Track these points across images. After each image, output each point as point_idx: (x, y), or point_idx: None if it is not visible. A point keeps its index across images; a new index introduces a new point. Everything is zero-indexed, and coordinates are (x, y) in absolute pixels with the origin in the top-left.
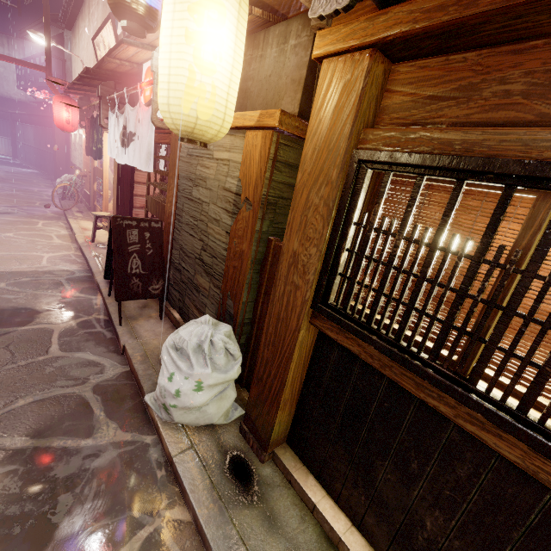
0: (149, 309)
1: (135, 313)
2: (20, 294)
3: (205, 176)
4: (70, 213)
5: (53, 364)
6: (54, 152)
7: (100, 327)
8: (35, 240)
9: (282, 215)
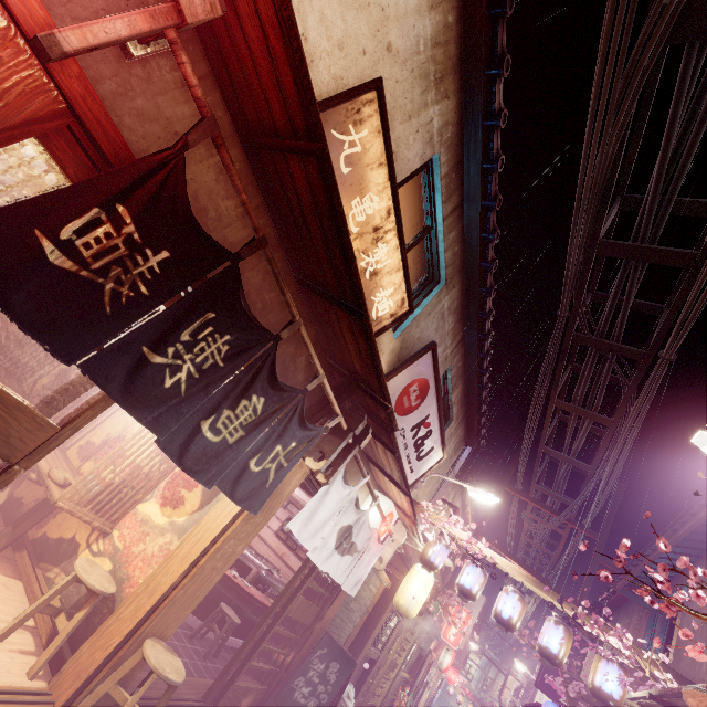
0: None
1: None
2: None
3: (362, 596)
4: None
5: None
6: None
7: None
8: None
9: None
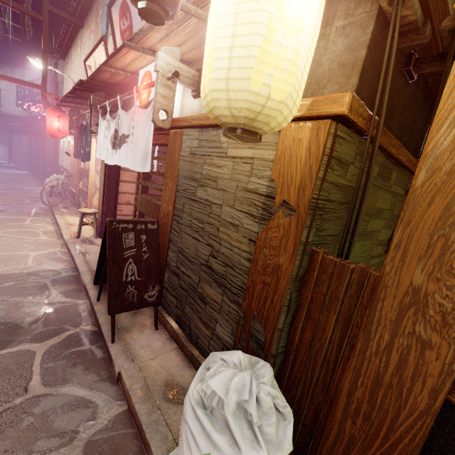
0: (141, 315)
1: (127, 323)
2: (0, 303)
3: (215, 175)
4: (56, 209)
5: (33, 410)
6: (44, 156)
7: (88, 343)
8: (22, 238)
9: (327, 221)
